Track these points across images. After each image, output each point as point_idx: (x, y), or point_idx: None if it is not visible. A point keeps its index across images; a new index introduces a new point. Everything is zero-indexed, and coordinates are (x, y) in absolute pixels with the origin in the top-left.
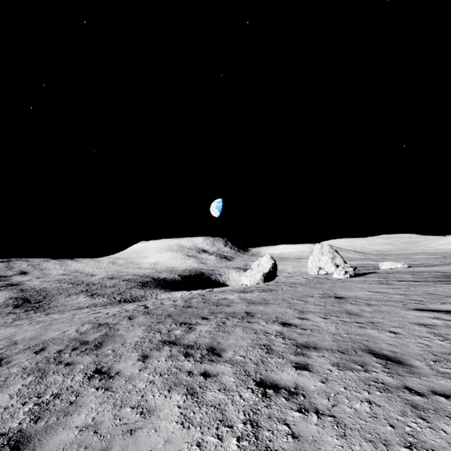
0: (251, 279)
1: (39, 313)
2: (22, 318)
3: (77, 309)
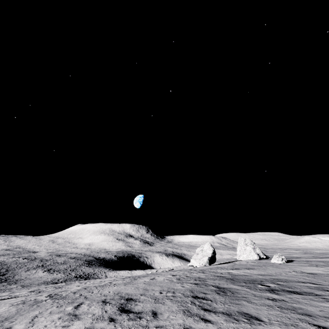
0: (199, 261)
1: (13, 284)
2: (2, 288)
3: (44, 282)
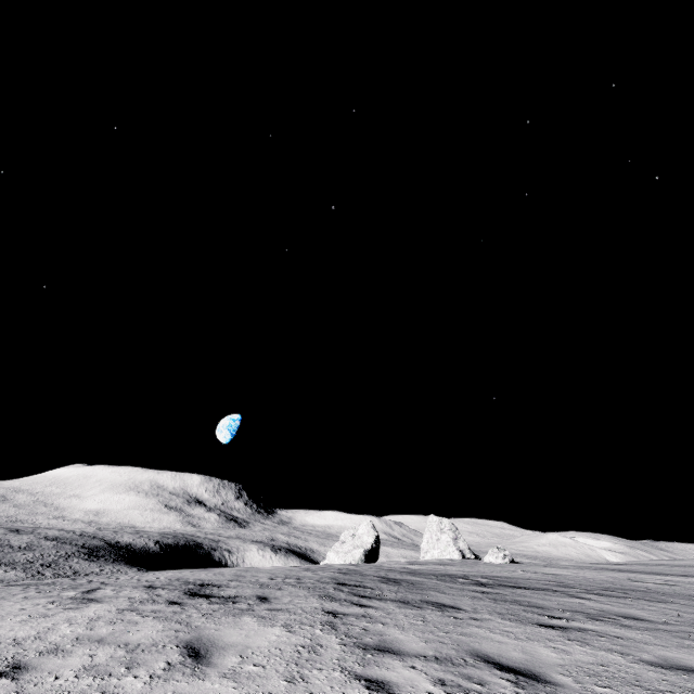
0: (346, 557)
1: None
2: None
3: None
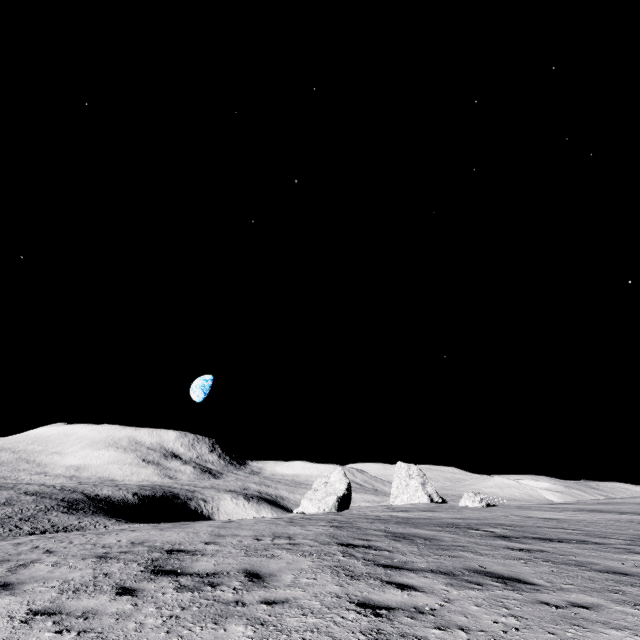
0: (320, 504)
1: None
2: None
3: None
